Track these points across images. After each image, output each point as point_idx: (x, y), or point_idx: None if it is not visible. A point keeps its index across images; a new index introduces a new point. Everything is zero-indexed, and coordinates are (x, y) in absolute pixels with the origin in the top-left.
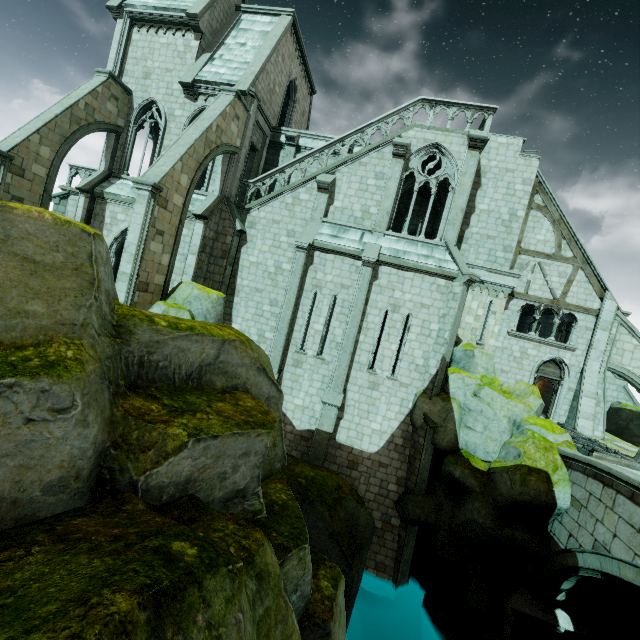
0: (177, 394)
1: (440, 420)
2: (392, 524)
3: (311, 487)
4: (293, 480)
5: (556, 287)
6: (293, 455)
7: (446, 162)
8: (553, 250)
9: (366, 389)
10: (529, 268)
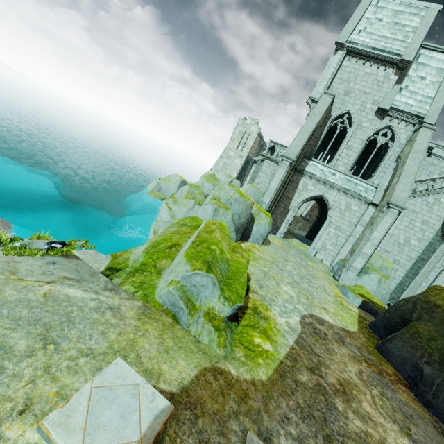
0: None
1: None
2: None
3: None
4: None
5: None
6: None
7: None
8: None
9: None
10: None
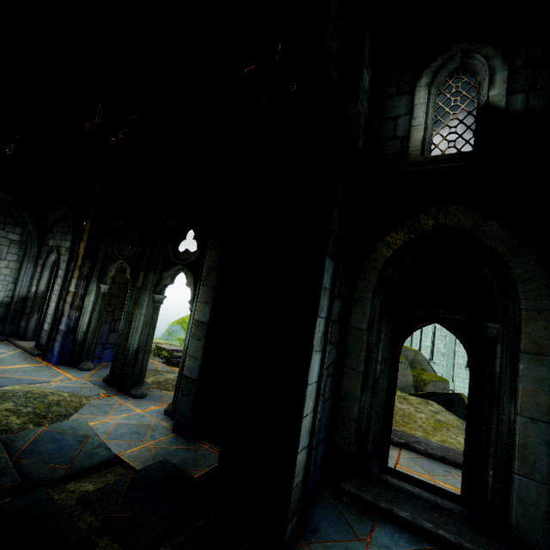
0: (410, 369)
1: None
2: None
3: None
4: None
5: None
6: None
7: None
8: None
9: (466, 379)
10: None
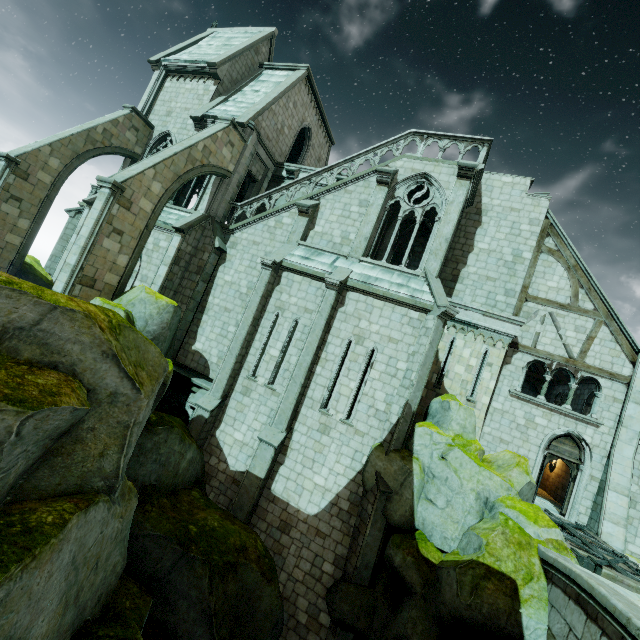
0: None
1: (396, 484)
2: (320, 622)
3: (200, 539)
4: (181, 525)
5: (572, 343)
6: (220, 501)
7: (434, 192)
8: (568, 299)
9: (315, 432)
10: (538, 318)
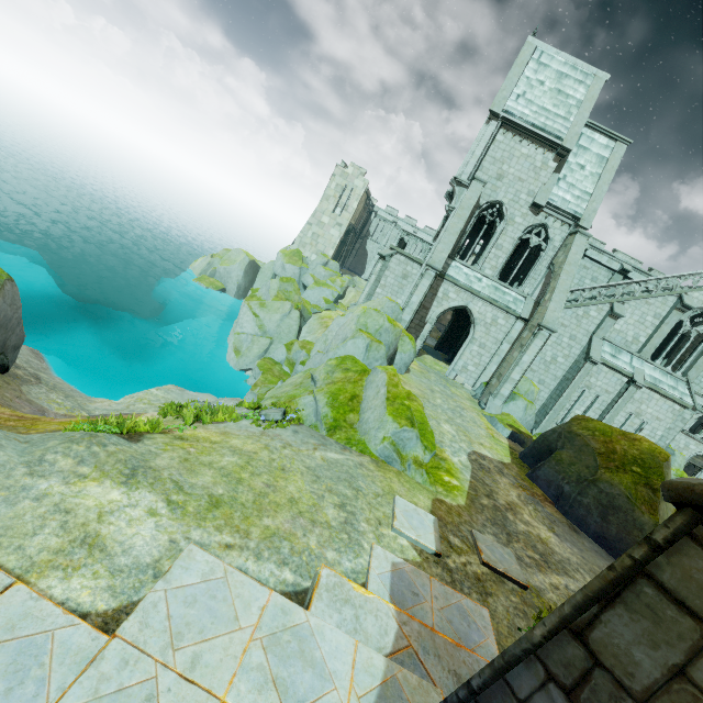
0: None
1: None
2: None
3: None
4: None
5: None
6: None
7: None
8: None
9: None
10: None
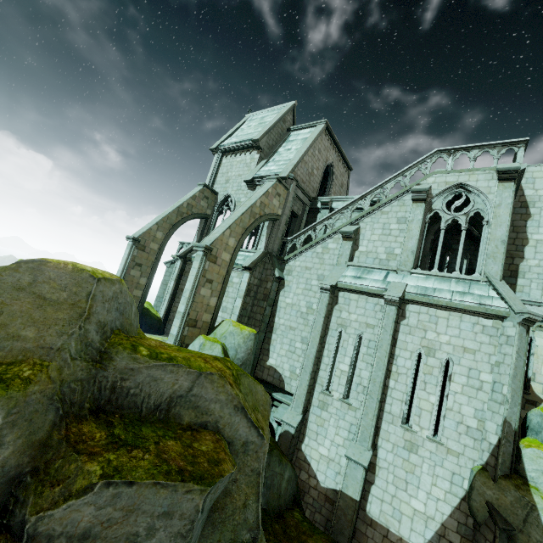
0: (136, 424)
1: (516, 520)
2: None
3: None
4: None
5: None
6: (316, 519)
7: (474, 198)
8: None
9: (401, 449)
10: None
